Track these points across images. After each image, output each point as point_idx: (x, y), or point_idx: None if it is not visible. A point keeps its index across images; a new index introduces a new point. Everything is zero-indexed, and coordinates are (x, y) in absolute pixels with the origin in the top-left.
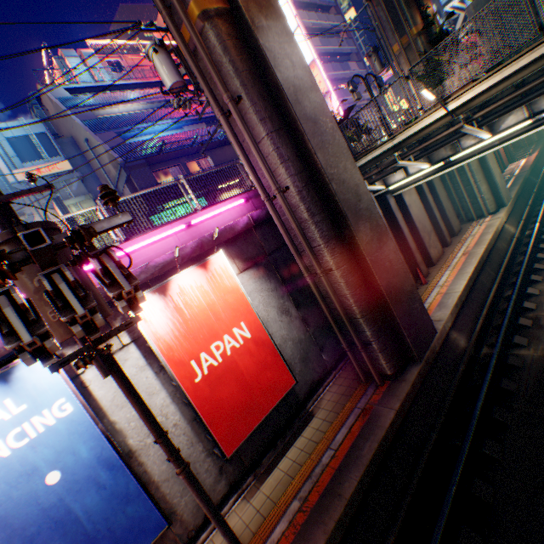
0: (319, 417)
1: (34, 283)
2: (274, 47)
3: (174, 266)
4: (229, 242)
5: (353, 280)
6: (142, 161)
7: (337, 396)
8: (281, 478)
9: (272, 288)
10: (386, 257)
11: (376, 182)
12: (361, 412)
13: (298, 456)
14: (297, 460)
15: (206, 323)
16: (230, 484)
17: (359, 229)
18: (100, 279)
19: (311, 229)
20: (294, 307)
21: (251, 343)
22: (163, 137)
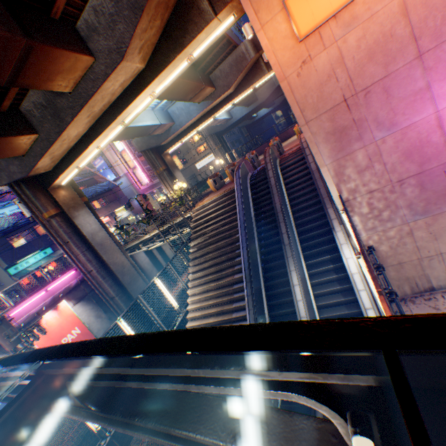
0: None
1: (3, 334)
2: (82, 221)
3: (42, 311)
4: (68, 293)
5: (124, 299)
6: (0, 235)
7: None
8: None
9: (92, 307)
10: (139, 286)
11: (142, 248)
12: None
13: None
14: None
15: (59, 331)
16: None
17: (125, 279)
18: (39, 330)
19: (104, 283)
20: (104, 313)
21: (81, 335)
22: (15, 213)
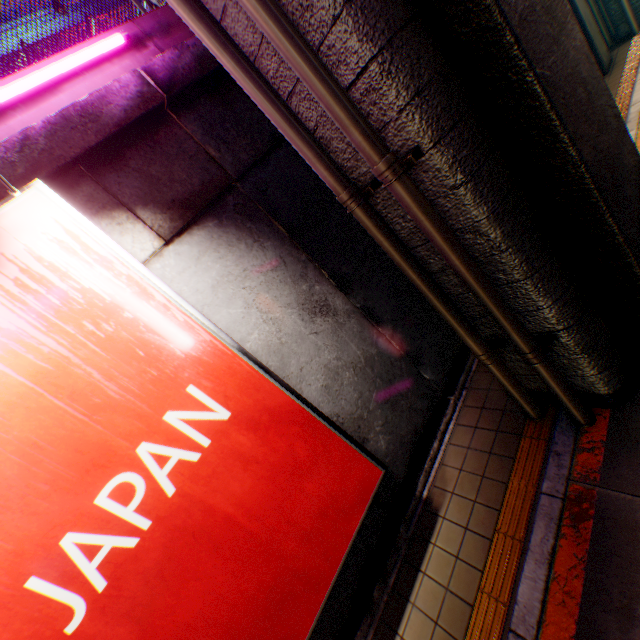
0: (451, 521)
1: None
2: None
3: None
4: (100, 163)
5: (492, 169)
6: None
7: (477, 459)
8: None
9: (271, 262)
10: (573, 73)
11: None
12: (564, 511)
13: None
14: None
15: (48, 438)
16: None
17: None
18: None
19: (318, 4)
20: (338, 292)
21: (236, 433)
22: None
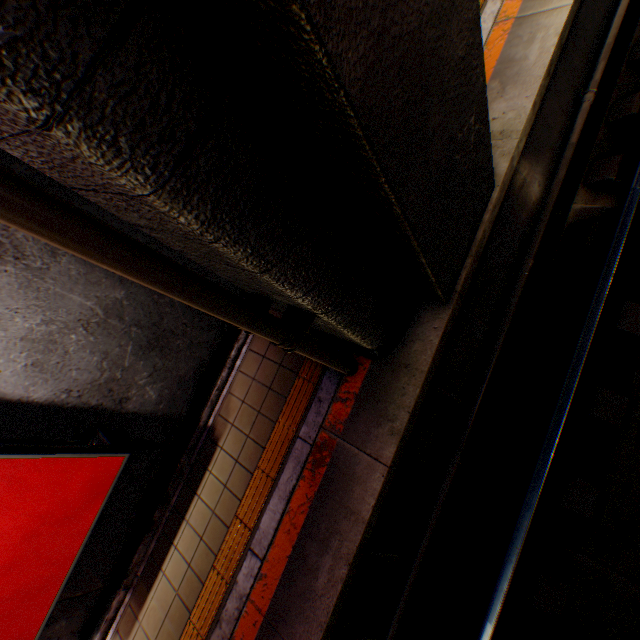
0: (227, 452)
1: None
2: None
3: None
4: None
5: (131, 84)
6: None
7: (258, 394)
8: (171, 607)
9: None
10: None
11: None
12: (311, 457)
13: (196, 557)
14: (194, 565)
15: None
16: (80, 630)
17: None
18: None
19: None
20: None
21: None
22: None
